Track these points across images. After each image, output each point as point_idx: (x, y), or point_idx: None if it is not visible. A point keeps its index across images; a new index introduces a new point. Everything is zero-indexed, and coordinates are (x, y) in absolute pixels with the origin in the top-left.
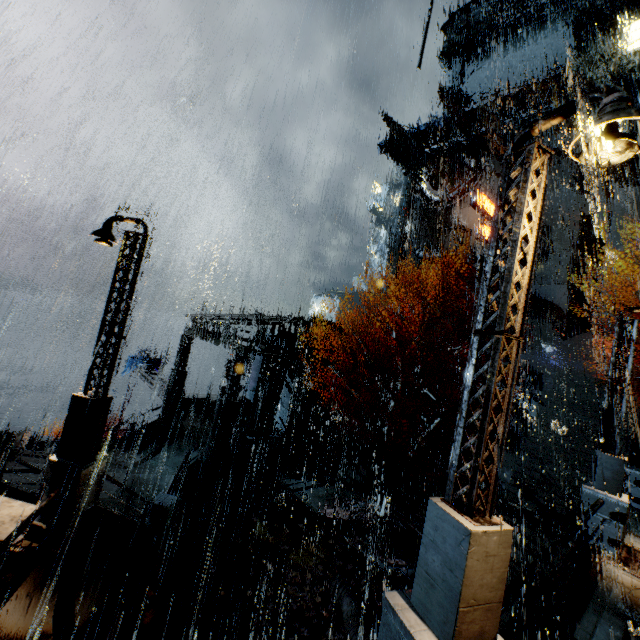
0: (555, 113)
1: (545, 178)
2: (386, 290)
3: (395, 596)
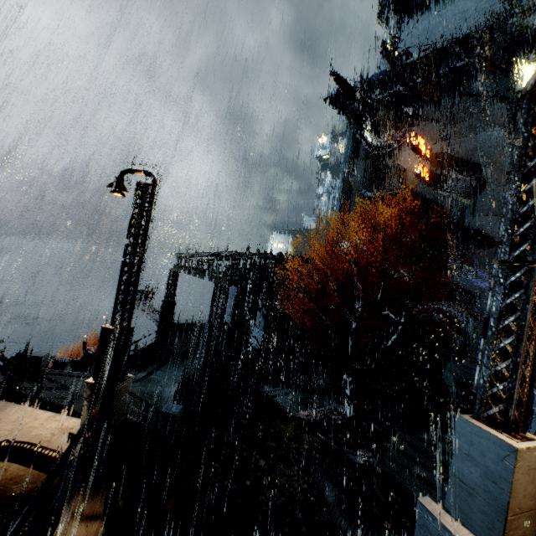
0: None
1: None
2: (336, 226)
3: (429, 501)
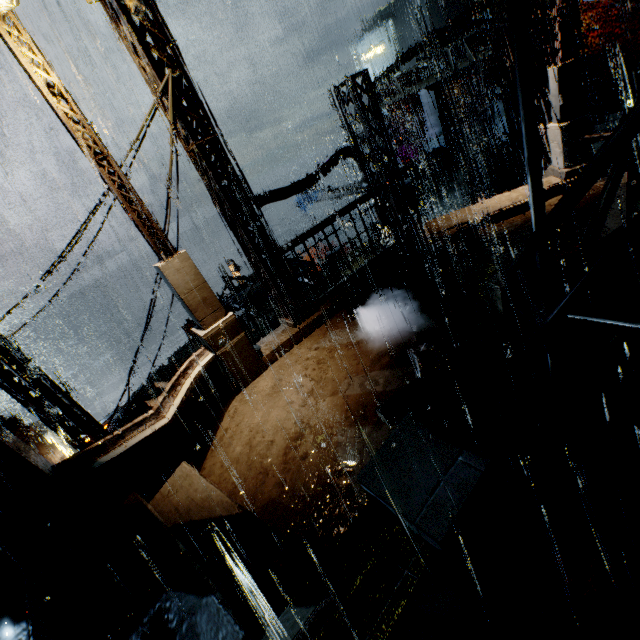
0: None
1: None
2: None
3: None
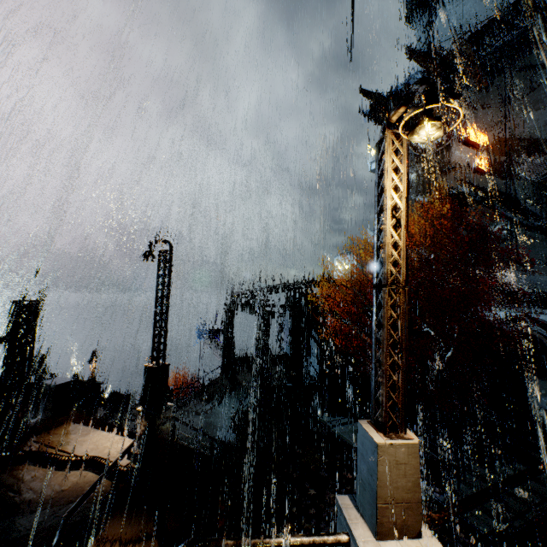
0: (398, 104)
1: (406, 154)
2: None
3: (344, 498)
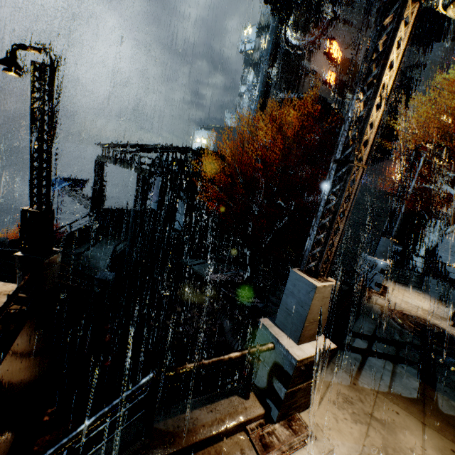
0: None
1: (411, 28)
2: (252, 126)
3: (266, 320)
